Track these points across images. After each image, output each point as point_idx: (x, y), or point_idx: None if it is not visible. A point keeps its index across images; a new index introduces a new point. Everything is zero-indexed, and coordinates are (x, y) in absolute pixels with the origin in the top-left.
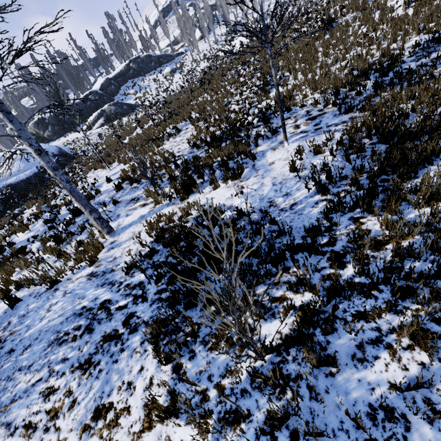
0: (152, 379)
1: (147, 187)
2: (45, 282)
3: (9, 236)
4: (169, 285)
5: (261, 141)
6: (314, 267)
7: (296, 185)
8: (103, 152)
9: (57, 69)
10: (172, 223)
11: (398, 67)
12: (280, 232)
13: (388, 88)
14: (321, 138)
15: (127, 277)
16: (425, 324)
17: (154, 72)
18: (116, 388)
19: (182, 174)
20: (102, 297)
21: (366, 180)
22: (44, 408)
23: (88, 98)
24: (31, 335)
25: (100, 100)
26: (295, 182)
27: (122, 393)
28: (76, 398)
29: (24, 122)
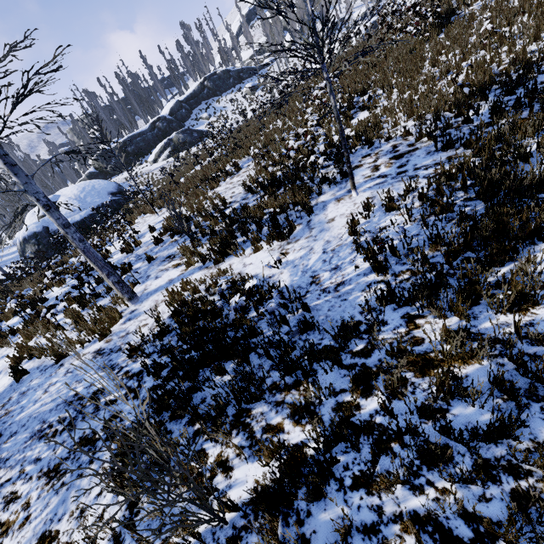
0: (105, 511)
1: (184, 243)
2: (51, 356)
3: (46, 289)
4: (167, 381)
5: (327, 187)
6: (332, 387)
7: (351, 255)
8: (157, 193)
9: (125, 93)
10: (198, 294)
11: (533, 80)
12: (307, 325)
13: (512, 112)
14: (401, 187)
15: (129, 361)
16: (448, 520)
17: (232, 90)
18: (69, 513)
19: (223, 230)
20: (97, 384)
21: (442, 257)
22: (0, 518)
23: (155, 126)
24: (21, 420)
25: (169, 127)
26: (351, 252)
27: (72, 521)
28: (30, 514)
29: (32, 175)
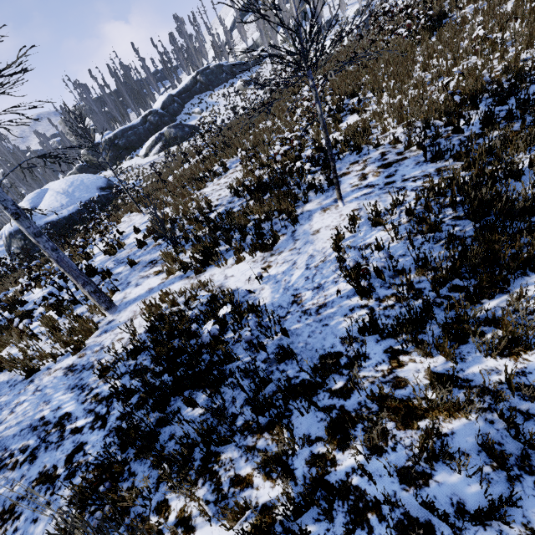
0: None
1: (167, 249)
2: (20, 371)
3: (27, 290)
4: (136, 409)
5: (313, 195)
6: (307, 434)
7: (335, 273)
8: (145, 190)
9: (117, 86)
10: (177, 307)
11: (525, 90)
12: (285, 354)
13: (503, 124)
14: (388, 200)
15: (100, 382)
16: None
17: (224, 85)
18: None
19: (205, 237)
20: (65, 407)
21: (429, 283)
22: None
23: (147, 119)
24: None
25: (161, 121)
26: (335, 269)
27: None
28: None
29: None
